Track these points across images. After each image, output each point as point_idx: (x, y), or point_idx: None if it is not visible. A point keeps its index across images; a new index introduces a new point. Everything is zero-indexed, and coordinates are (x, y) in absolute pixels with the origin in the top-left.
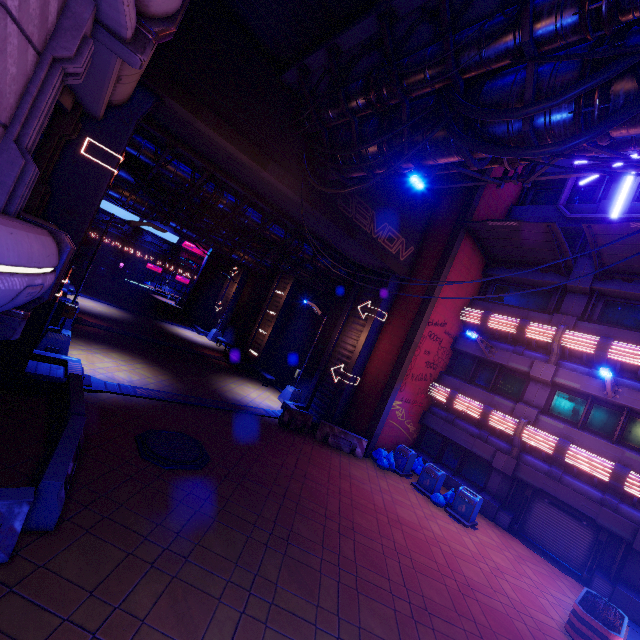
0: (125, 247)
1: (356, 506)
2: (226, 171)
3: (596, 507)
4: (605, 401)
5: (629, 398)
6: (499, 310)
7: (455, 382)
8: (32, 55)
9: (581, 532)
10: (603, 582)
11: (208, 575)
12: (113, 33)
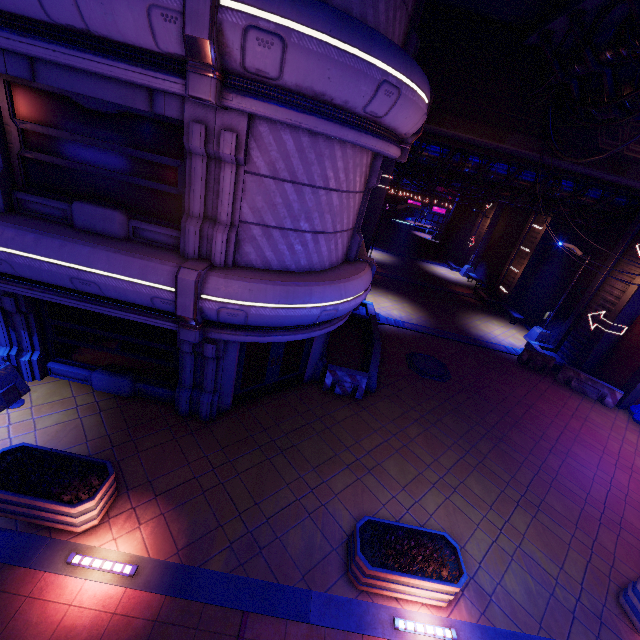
0: (389, 190)
1: (579, 441)
2: (469, 143)
3: None
4: None
5: None
6: None
7: None
8: (361, 195)
9: None
10: None
11: (444, 435)
12: (390, 157)
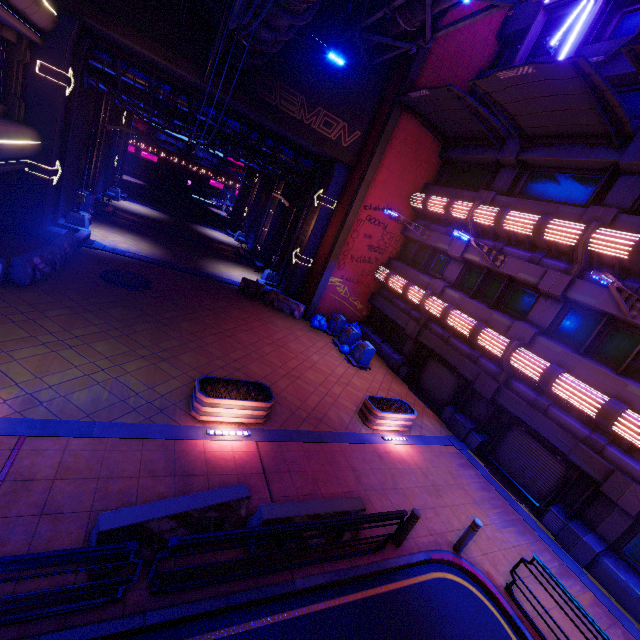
0: (190, 165)
1: (250, 332)
2: (168, 73)
3: (461, 359)
4: (497, 272)
5: (511, 266)
6: (442, 193)
7: (397, 265)
8: None
9: (452, 381)
10: (449, 413)
11: (97, 318)
12: None
